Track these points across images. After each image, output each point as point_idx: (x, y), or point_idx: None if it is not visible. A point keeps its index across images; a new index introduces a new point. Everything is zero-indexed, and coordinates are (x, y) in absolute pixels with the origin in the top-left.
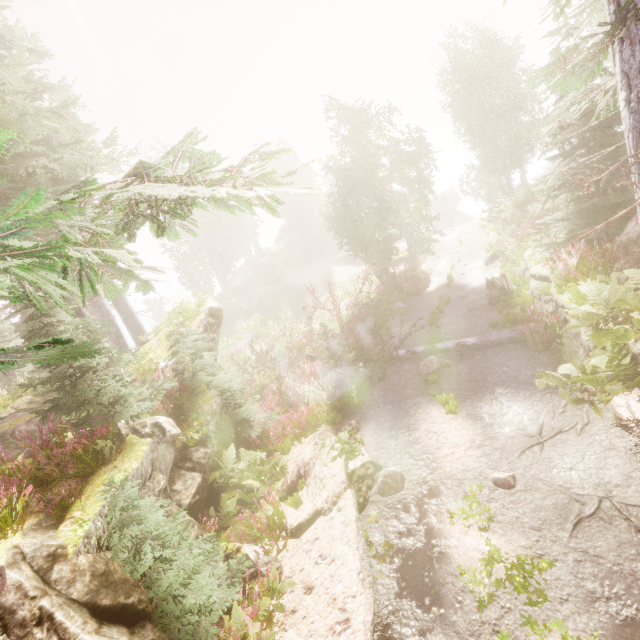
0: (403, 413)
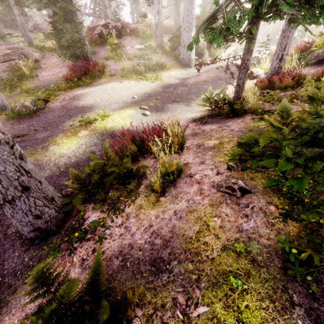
0: (268, 45)
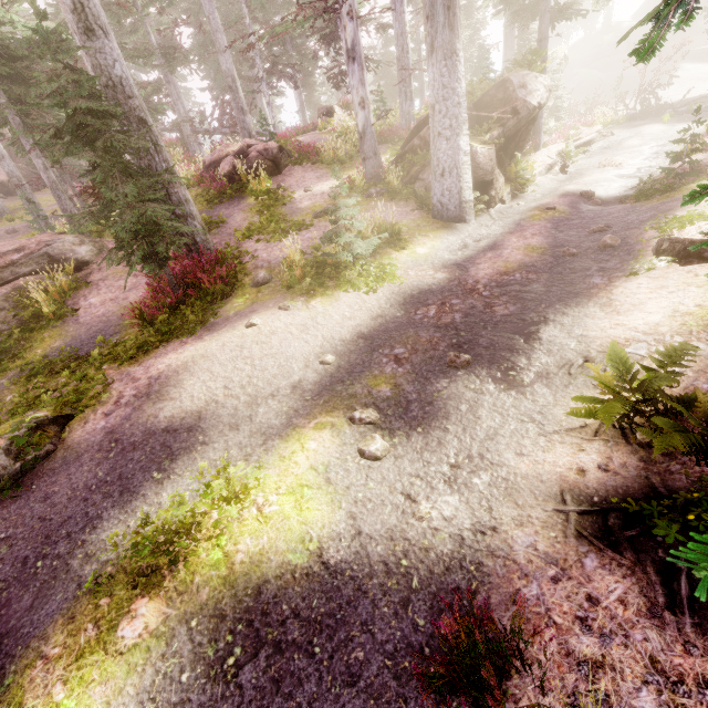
0: (640, 125)
